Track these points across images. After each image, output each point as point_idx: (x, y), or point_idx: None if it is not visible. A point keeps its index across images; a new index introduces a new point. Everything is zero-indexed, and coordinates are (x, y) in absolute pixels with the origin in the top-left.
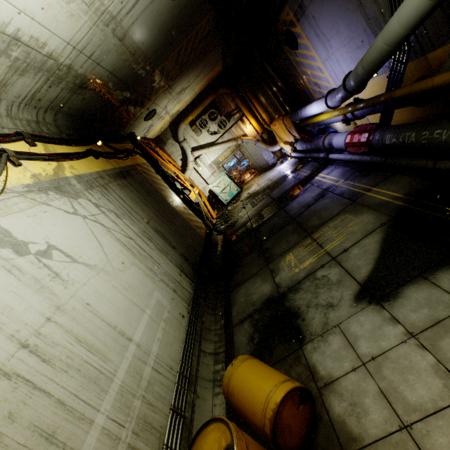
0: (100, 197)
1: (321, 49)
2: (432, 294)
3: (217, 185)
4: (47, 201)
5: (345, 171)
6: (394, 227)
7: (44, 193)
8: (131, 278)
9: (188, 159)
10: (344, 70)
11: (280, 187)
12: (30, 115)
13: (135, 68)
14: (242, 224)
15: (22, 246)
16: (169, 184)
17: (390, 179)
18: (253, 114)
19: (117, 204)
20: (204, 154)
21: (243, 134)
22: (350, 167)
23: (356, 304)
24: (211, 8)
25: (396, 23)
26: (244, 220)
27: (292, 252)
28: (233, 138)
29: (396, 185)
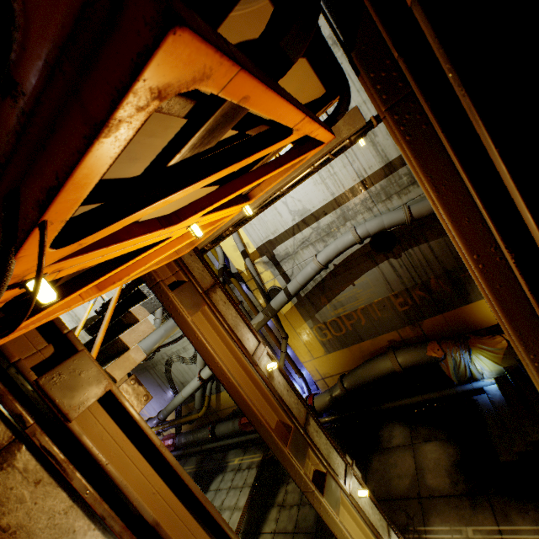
0: None
1: None
2: (210, 493)
3: None
4: None
5: None
6: (195, 480)
7: None
8: None
9: None
10: (153, 406)
11: None
12: None
13: None
14: None
15: None
16: None
17: (189, 460)
18: None
19: None
20: None
21: None
22: None
23: None
24: None
25: (176, 401)
26: None
27: None
28: None
29: (192, 462)
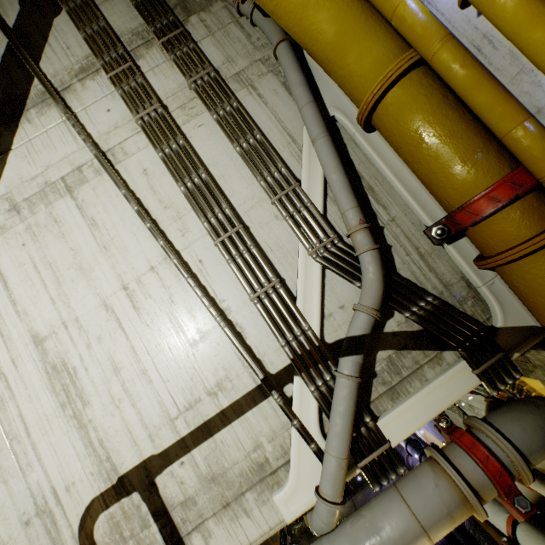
0: None
1: None
2: None
3: None
4: None
5: None
6: None
7: None
8: None
9: None
10: None
11: (364, 492)
12: None
13: None
14: None
15: None
16: None
17: None
18: None
19: None
20: None
21: None
22: None
23: None
24: None
25: None
26: None
27: None
28: None
29: None
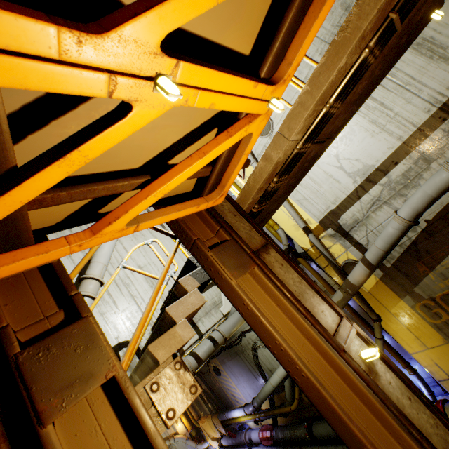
0: None
1: (235, 379)
2: None
3: None
4: None
5: None
6: None
7: None
8: None
9: None
10: (248, 391)
11: None
12: None
13: None
14: None
15: None
16: None
17: None
18: (184, 412)
19: None
20: None
21: (175, 432)
22: None
23: None
24: None
25: (266, 389)
26: None
27: None
28: (166, 437)
29: None
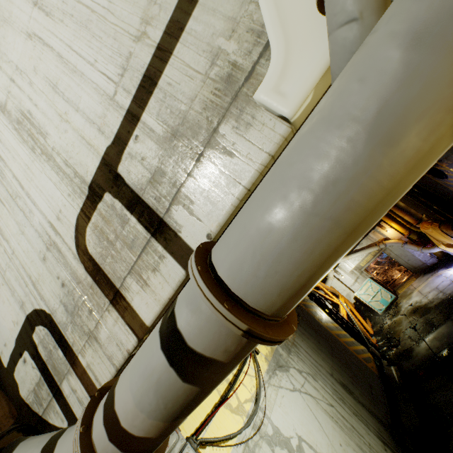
0: (297, 359)
1: None
2: None
3: (364, 293)
4: (279, 383)
5: None
6: None
7: (275, 374)
8: None
9: None
10: None
11: None
12: None
13: None
14: (423, 358)
15: (288, 443)
16: (323, 309)
17: None
18: (392, 218)
19: (308, 362)
20: (342, 261)
21: (384, 238)
22: None
23: None
24: None
25: None
26: (424, 352)
27: None
28: (373, 243)
29: None
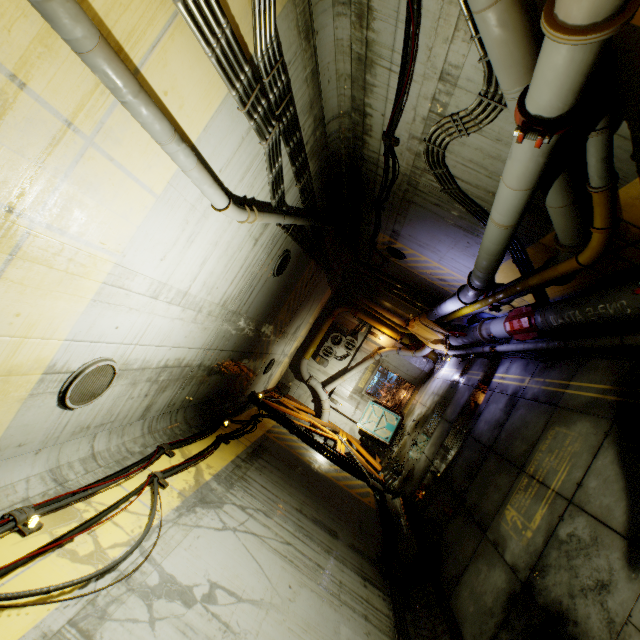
0: (243, 494)
1: (430, 254)
2: None
3: (368, 421)
4: (197, 521)
5: (525, 364)
6: (622, 434)
7: (192, 512)
8: (305, 610)
9: (320, 399)
10: (464, 264)
11: (452, 402)
12: (165, 422)
13: (252, 336)
14: (422, 472)
15: (187, 593)
16: (309, 442)
17: (584, 366)
18: (382, 323)
19: (262, 498)
20: (338, 385)
21: (378, 347)
22: (529, 358)
23: (634, 574)
24: (311, 260)
25: (489, 243)
26: (423, 464)
27: (510, 504)
28: (368, 356)
29: (595, 374)
